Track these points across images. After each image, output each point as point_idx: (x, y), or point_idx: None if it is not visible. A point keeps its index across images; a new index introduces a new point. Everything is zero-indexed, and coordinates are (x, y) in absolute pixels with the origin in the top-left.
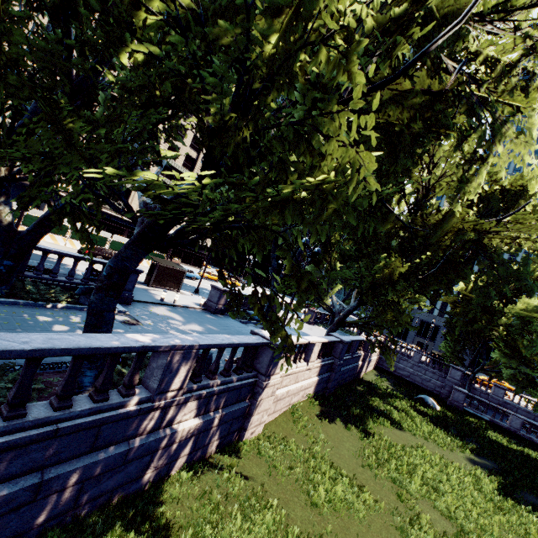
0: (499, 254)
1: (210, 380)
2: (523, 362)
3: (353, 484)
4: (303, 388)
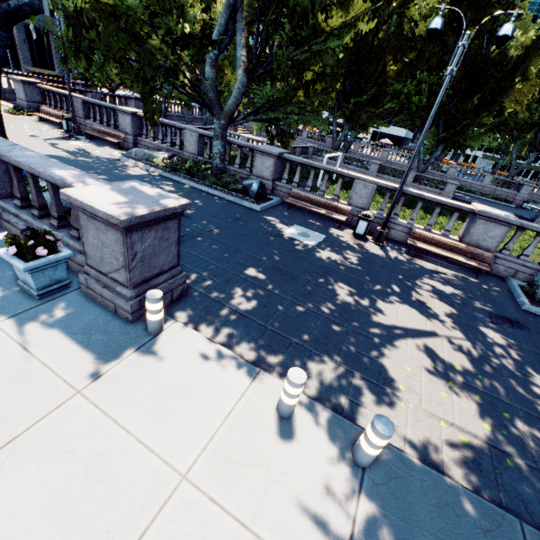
0: None
1: None
2: None
3: None
4: None
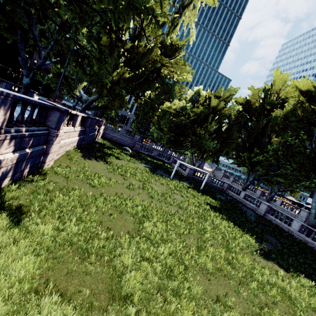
0: (165, 79)
1: (19, 127)
2: (161, 131)
3: (107, 178)
4: (72, 142)
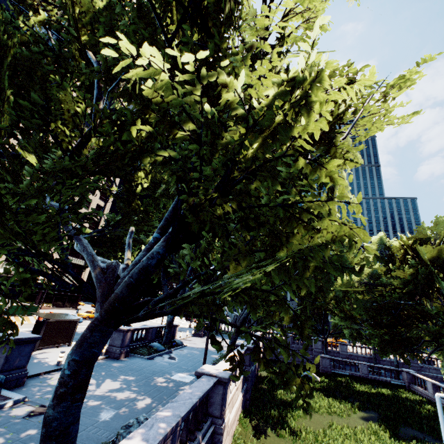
0: None
1: None
2: (352, 321)
3: None
4: (237, 412)
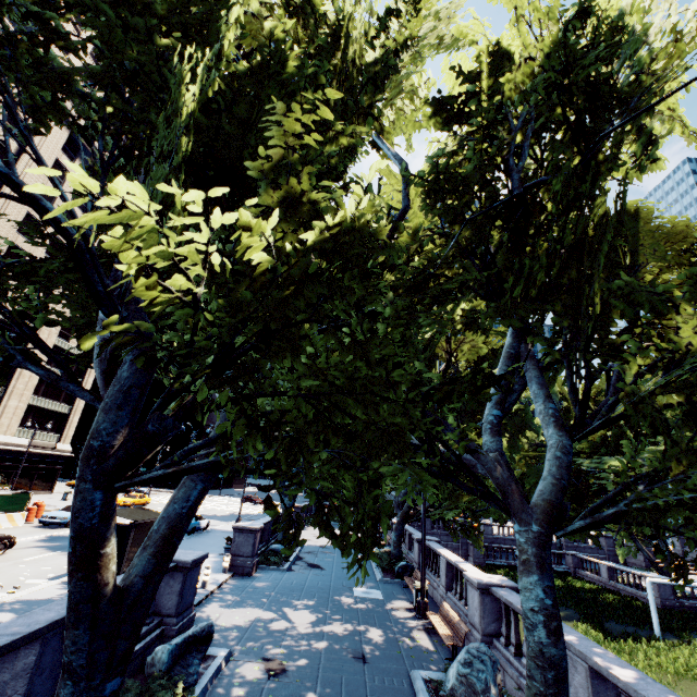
0: None
1: None
2: None
3: None
4: None
